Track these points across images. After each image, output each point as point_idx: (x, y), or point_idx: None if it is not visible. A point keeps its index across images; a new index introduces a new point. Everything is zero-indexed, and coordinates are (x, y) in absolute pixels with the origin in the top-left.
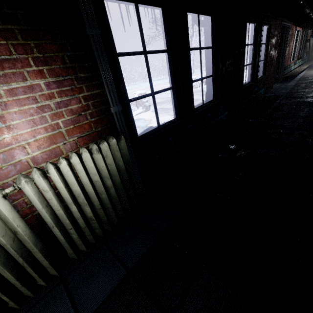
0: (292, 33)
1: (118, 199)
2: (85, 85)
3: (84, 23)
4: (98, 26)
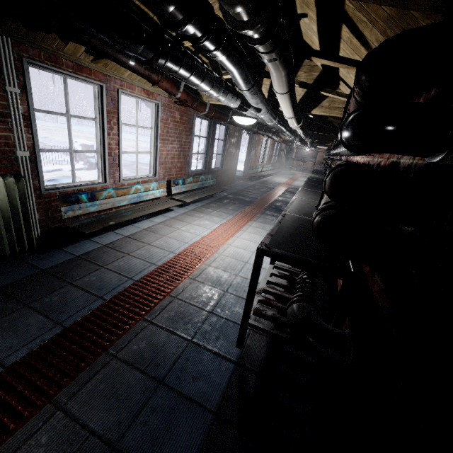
0: (259, 139)
1: (3, 235)
2: None
3: (4, 81)
4: (18, 86)
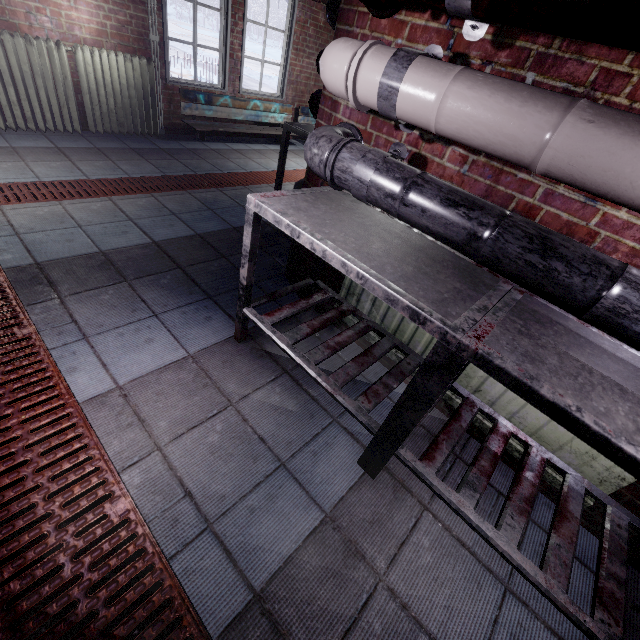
0: None
1: (137, 112)
2: (133, 6)
3: None
4: None
